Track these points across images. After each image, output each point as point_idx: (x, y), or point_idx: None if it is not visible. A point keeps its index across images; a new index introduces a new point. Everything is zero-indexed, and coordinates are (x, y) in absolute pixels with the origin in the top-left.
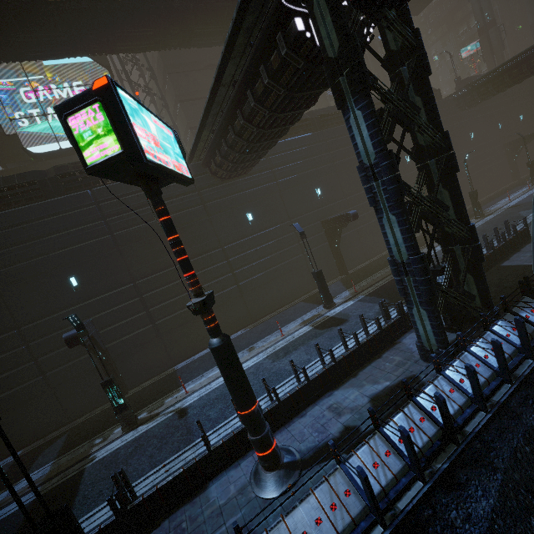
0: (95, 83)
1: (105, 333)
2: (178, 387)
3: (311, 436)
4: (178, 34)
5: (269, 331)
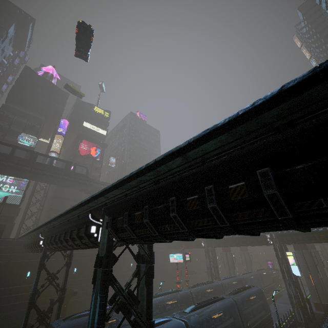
0: None
1: None
2: None
3: None
4: (62, 184)
5: None
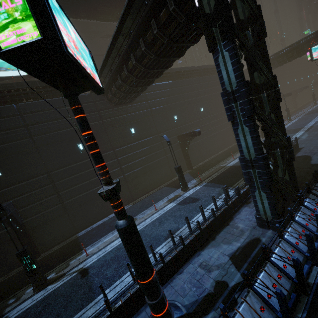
0: None
1: (23, 211)
2: (81, 250)
3: (191, 291)
4: (86, 9)
5: (146, 207)
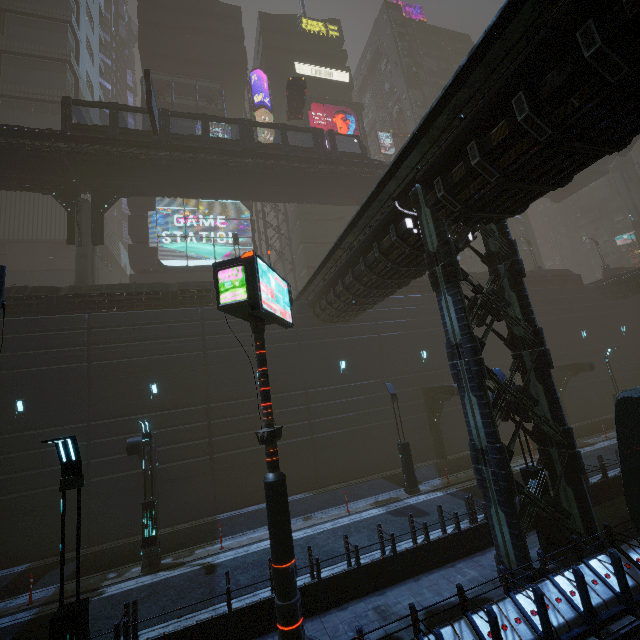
0: (245, 254)
1: (162, 451)
2: (214, 539)
3: (345, 634)
4: (317, 194)
5: (334, 503)
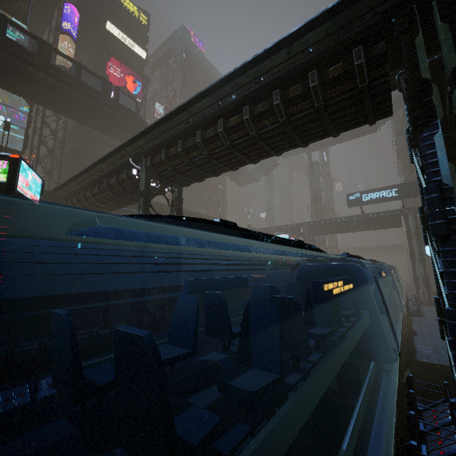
0: (12, 155)
1: None
2: None
3: None
4: (95, 123)
5: (42, 336)
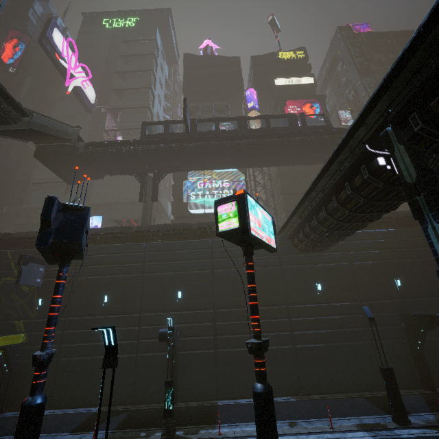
0: (237, 192)
1: (182, 341)
2: (215, 423)
3: None
4: (292, 158)
5: (317, 414)
